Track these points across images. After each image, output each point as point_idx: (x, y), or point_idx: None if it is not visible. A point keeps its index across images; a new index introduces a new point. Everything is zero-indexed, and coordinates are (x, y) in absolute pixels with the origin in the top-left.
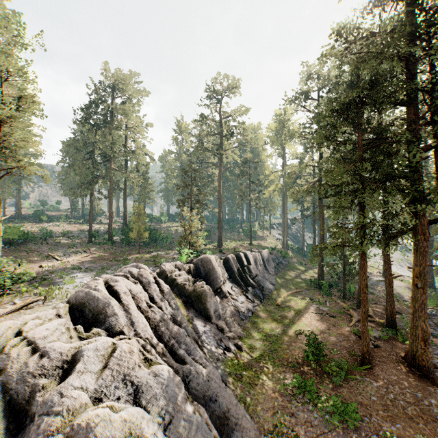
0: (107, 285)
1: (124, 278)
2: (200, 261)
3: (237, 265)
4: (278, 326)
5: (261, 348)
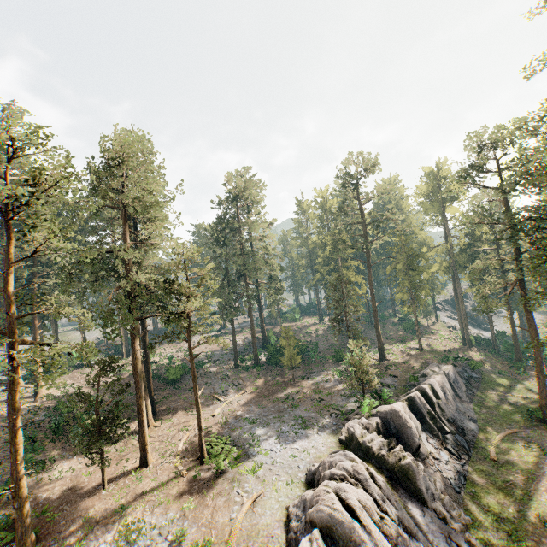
0: (337, 495)
1: (349, 485)
2: (387, 415)
3: (426, 406)
4: (508, 503)
5: (500, 544)
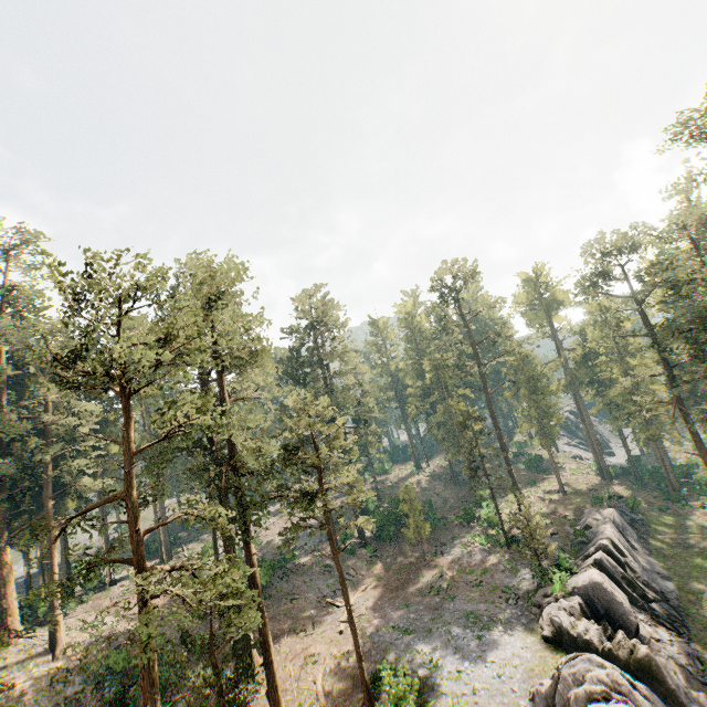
0: None
1: (624, 704)
2: (588, 591)
3: (617, 569)
4: None
5: None
